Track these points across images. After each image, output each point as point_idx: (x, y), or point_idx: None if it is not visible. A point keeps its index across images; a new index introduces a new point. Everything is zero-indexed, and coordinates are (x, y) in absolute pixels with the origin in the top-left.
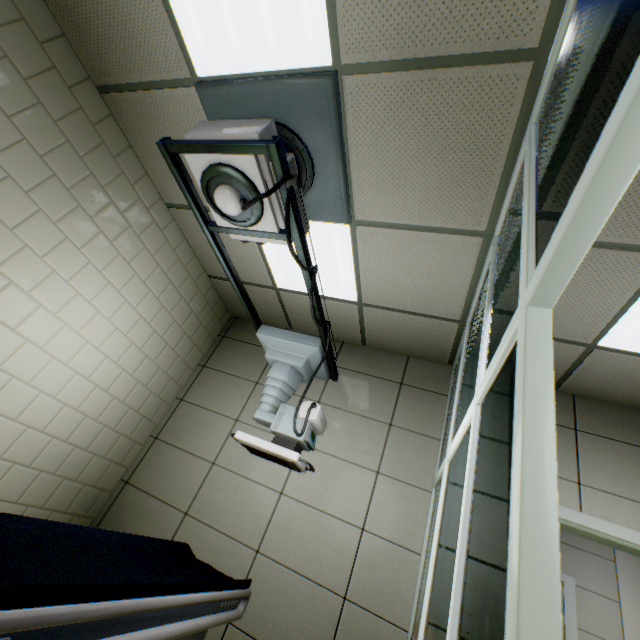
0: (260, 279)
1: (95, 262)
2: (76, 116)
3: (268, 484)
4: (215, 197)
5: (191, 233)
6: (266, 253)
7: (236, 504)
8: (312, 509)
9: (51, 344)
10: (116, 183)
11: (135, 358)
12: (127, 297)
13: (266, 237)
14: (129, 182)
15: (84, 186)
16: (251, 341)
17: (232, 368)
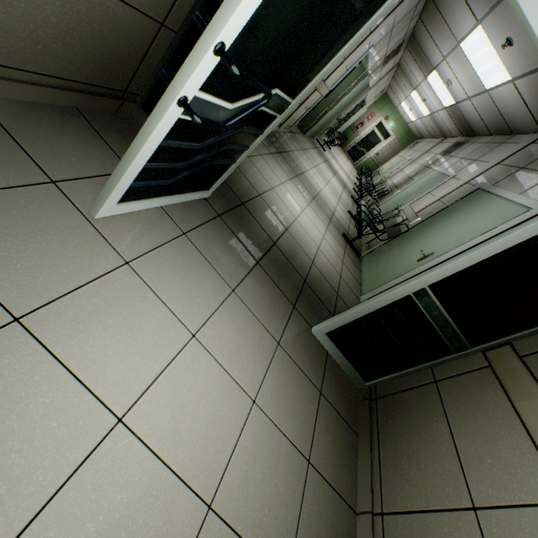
0: None
1: None
2: None
3: None
4: None
5: None
6: None
7: None
8: None
9: None
10: None
11: None
12: None
13: None
14: None
15: None
16: None
17: None
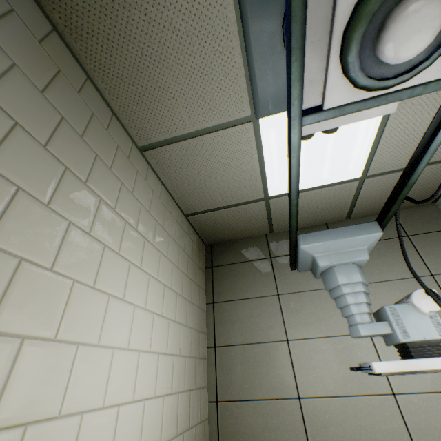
0: (249, 195)
1: (109, 244)
2: (9, 23)
3: (372, 391)
4: (397, 25)
5: (170, 174)
6: (266, 162)
7: (358, 432)
8: (438, 395)
9: (108, 390)
10: (91, 129)
11: (175, 334)
12: (147, 271)
13: (412, 95)
14: (102, 127)
15: (60, 138)
16: (242, 259)
17: (243, 292)
